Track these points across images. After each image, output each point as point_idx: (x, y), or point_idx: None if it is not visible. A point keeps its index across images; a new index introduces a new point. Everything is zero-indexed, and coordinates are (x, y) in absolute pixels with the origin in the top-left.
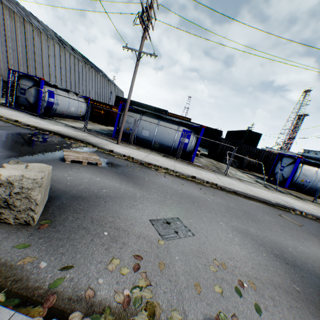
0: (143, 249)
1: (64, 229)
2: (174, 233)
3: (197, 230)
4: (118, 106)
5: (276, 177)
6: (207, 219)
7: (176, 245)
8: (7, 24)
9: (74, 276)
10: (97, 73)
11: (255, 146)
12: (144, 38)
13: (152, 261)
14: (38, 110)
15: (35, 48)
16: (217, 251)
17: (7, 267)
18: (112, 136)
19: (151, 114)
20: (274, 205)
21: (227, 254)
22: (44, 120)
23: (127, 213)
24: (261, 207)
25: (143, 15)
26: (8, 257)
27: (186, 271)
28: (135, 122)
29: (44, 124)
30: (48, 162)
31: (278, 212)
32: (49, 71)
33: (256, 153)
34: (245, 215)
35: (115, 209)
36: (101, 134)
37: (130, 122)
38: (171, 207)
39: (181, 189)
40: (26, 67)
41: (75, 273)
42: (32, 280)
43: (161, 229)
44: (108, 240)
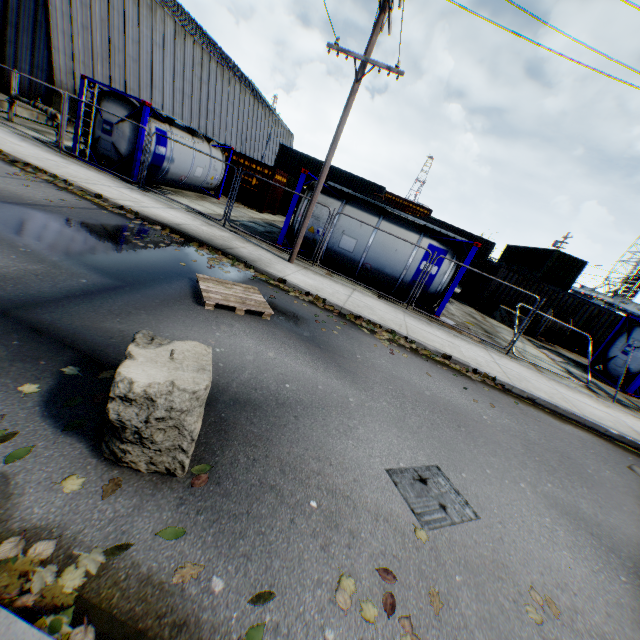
0: (391, 552)
1: (236, 488)
2: (439, 508)
3: (480, 503)
4: (282, 167)
5: (610, 366)
6: (493, 473)
7: (450, 544)
8: None
9: (278, 619)
10: (245, 89)
11: (565, 288)
12: (380, 27)
13: (415, 586)
14: (135, 172)
15: (127, 25)
16: (531, 563)
17: (154, 587)
18: (278, 242)
19: (364, 204)
20: (612, 439)
21: (552, 574)
22: (147, 194)
23: (341, 449)
24: (589, 444)
25: None
26: (151, 561)
27: (483, 618)
28: (331, 219)
29: (148, 205)
30: (174, 305)
31: (624, 458)
32: (151, 79)
33: (570, 307)
34: (562, 464)
35: (318, 437)
36: (257, 236)
37: (319, 216)
38: (420, 437)
39: (428, 388)
40: (108, 68)
41: (279, 612)
42: (206, 625)
43: (412, 496)
44: (321, 522)
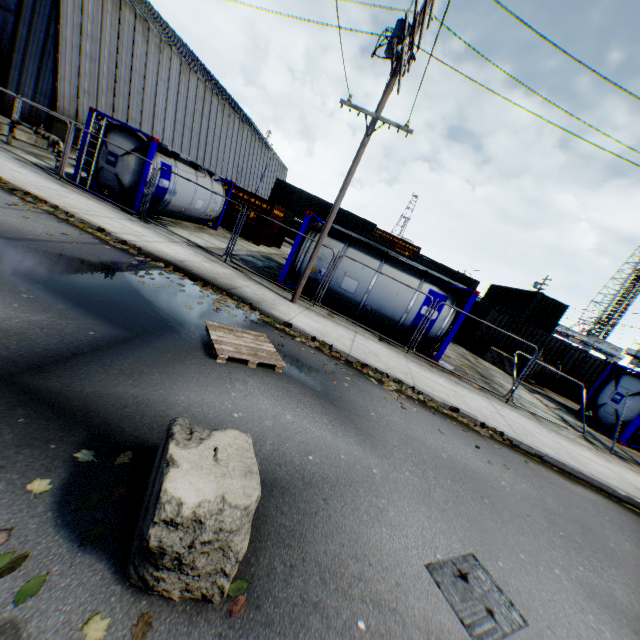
0: None
1: (277, 611)
2: (486, 614)
3: (524, 602)
4: (277, 200)
5: (601, 413)
6: (526, 558)
7: None
8: (88, 6)
9: None
10: (244, 124)
11: (548, 329)
12: (391, 88)
13: None
14: (137, 203)
15: (134, 60)
16: None
17: None
18: (279, 280)
19: (366, 247)
20: (620, 500)
21: None
22: (148, 226)
23: (377, 540)
24: (601, 508)
25: (396, 37)
26: None
27: None
28: (334, 261)
29: (150, 239)
30: (185, 359)
31: (636, 523)
32: (154, 111)
33: (557, 351)
34: (585, 537)
35: (351, 526)
36: (259, 274)
37: (322, 256)
38: (449, 515)
39: (444, 449)
40: (112, 98)
41: None
42: None
43: (458, 600)
44: None
